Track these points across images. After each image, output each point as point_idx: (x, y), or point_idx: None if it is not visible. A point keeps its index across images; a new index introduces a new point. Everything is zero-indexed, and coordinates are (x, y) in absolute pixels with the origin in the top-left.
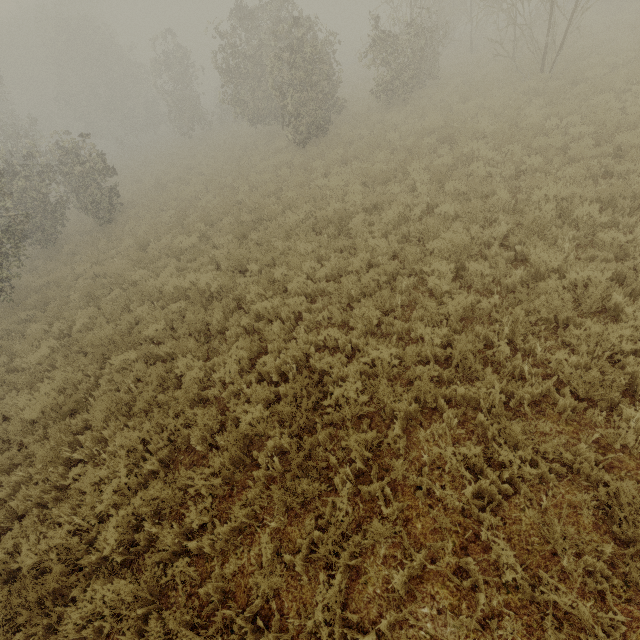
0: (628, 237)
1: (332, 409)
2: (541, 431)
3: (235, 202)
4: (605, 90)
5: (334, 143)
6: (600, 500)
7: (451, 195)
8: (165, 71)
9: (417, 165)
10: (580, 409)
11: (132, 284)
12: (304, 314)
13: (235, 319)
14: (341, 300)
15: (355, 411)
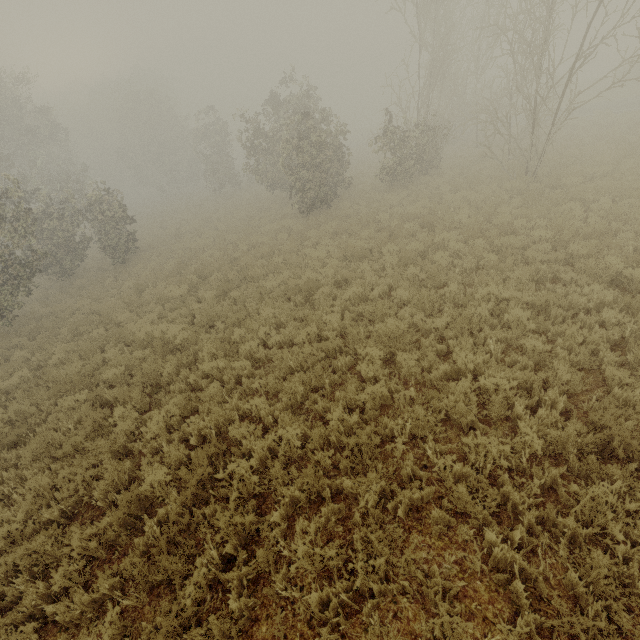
0: (547, 347)
1: (227, 483)
2: (413, 541)
3: (233, 258)
4: (575, 198)
5: (334, 215)
6: (442, 633)
7: (412, 280)
8: (206, 139)
9: (391, 247)
10: (454, 524)
11: (116, 325)
12: (244, 379)
13: (184, 374)
14: (282, 369)
15: (253, 488)
